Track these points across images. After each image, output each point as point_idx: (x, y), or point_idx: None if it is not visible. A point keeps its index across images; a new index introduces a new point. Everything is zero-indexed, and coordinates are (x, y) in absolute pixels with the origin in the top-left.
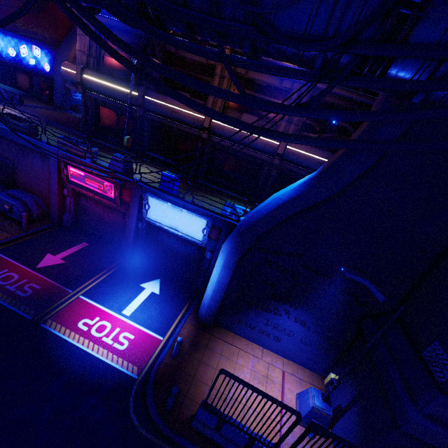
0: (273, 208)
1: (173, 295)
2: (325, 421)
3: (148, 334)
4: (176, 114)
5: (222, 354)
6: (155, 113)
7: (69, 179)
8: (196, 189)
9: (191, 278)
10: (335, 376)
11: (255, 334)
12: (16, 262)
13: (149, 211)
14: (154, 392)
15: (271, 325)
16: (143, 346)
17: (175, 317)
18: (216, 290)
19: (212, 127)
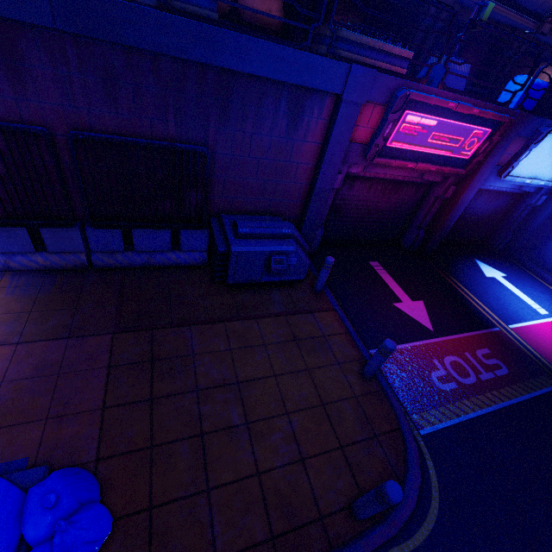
0: None
1: (509, 269)
2: None
3: None
4: None
5: None
6: None
7: (384, 146)
8: None
9: (478, 242)
10: None
11: None
12: (411, 342)
13: (519, 163)
14: None
15: None
16: None
17: (548, 288)
18: None
19: None
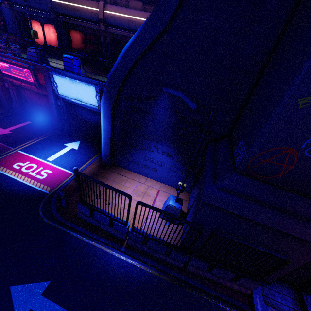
0: (122, 55)
1: (88, 150)
2: (176, 213)
3: (63, 171)
4: (78, 11)
5: (114, 181)
6: (64, 15)
7: (2, 72)
8: (101, 74)
9: None
10: (181, 183)
11: (140, 169)
12: None
13: (58, 88)
14: (57, 199)
15: (148, 159)
16: (57, 177)
17: (86, 162)
18: (105, 137)
19: (106, 17)
